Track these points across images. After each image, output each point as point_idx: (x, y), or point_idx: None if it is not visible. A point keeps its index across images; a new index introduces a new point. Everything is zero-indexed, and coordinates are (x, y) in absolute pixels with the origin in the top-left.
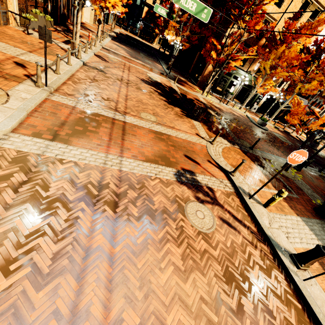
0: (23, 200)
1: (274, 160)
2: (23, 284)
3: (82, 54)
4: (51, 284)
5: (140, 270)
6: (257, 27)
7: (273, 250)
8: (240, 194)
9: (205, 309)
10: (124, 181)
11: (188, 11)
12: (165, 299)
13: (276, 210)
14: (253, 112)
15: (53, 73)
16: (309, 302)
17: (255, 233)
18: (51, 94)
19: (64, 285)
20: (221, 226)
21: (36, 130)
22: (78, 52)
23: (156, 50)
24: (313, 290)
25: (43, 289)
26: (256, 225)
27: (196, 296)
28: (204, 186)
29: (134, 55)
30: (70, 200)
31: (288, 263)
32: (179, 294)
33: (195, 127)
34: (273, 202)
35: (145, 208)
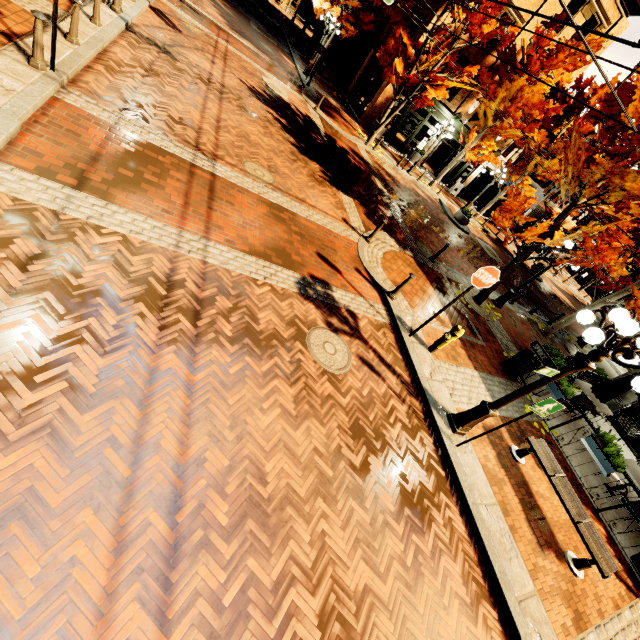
0: (38, 286)
1: (465, 285)
2: (58, 402)
3: None
4: (101, 407)
5: (233, 408)
6: (487, 27)
7: (427, 407)
8: (397, 328)
9: (319, 462)
10: (211, 281)
11: None
12: (265, 444)
13: (446, 358)
14: (452, 196)
15: (62, 40)
16: (456, 469)
17: (406, 384)
18: (63, 88)
19: (121, 411)
20: (359, 368)
21: (43, 162)
22: None
23: (285, 21)
24: (465, 458)
25: (90, 412)
26: (411, 374)
27: (309, 447)
28: (343, 309)
29: (238, 24)
30: (121, 298)
31: (443, 424)
32: (285, 441)
33: (344, 207)
34: (442, 345)
35: (245, 327)
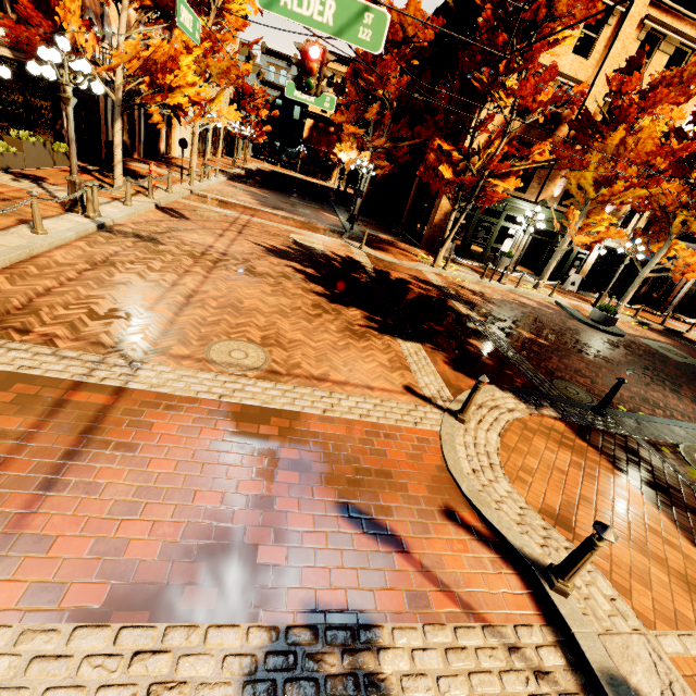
0: None
1: (688, 445)
2: None
3: (112, 207)
4: None
5: None
6: (543, 98)
7: None
8: None
9: None
10: None
11: (313, 27)
12: None
13: None
14: (570, 292)
15: None
16: None
17: None
18: None
19: None
20: None
21: None
22: (86, 201)
23: (332, 191)
24: None
25: None
26: None
27: None
28: None
29: (274, 201)
30: None
31: None
32: None
33: (405, 363)
34: None
35: None
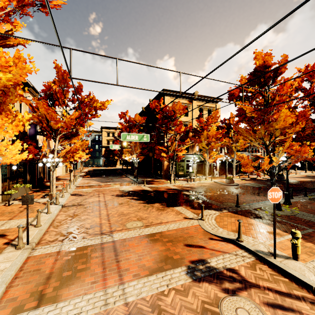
0: None
1: (263, 206)
2: None
3: (59, 199)
4: None
5: None
6: (182, 129)
7: None
8: (263, 258)
9: None
10: None
11: (134, 141)
12: None
13: (309, 256)
14: (217, 177)
15: (33, 228)
16: None
17: None
18: (33, 249)
19: None
20: None
21: (16, 303)
22: (56, 199)
23: (120, 169)
24: None
25: None
26: (308, 289)
27: None
28: (224, 270)
29: (104, 180)
30: None
31: None
32: None
33: (180, 212)
34: (298, 249)
35: None
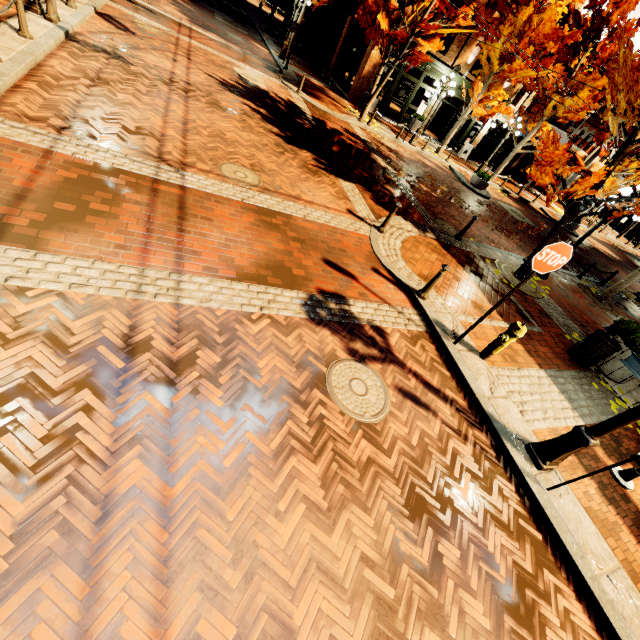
0: None
1: (501, 260)
2: None
3: (60, 8)
4: (15, 597)
5: (234, 525)
6: None
7: (496, 439)
8: (437, 335)
9: (371, 578)
10: (189, 330)
11: None
12: (289, 575)
13: (503, 361)
14: (462, 159)
15: None
16: (556, 528)
17: (464, 412)
18: None
19: (52, 592)
20: (401, 405)
21: None
22: (47, 1)
23: (253, 9)
24: (563, 505)
25: None
26: (467, 395)
27: (353, 557)
28: (367, 325)
29: (201, 18)
30: (54, 390)
31: (523, 461)
32: (318, 558)
33: (346, 196)
34: (499, 348)
35: (241, 387)
